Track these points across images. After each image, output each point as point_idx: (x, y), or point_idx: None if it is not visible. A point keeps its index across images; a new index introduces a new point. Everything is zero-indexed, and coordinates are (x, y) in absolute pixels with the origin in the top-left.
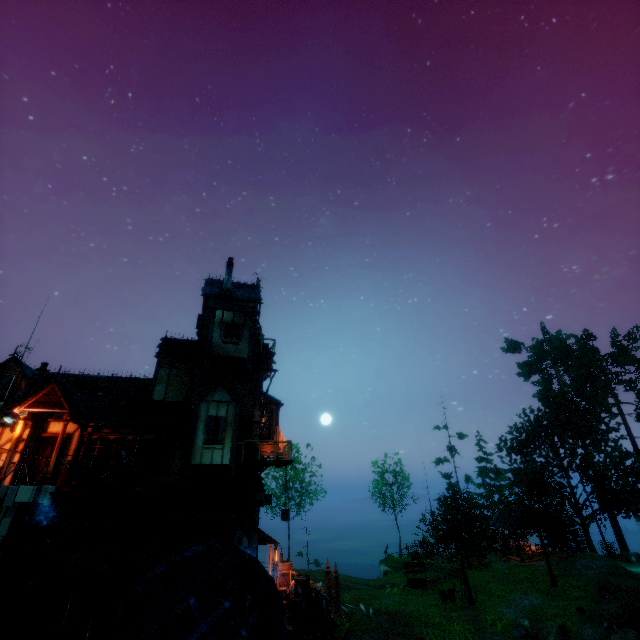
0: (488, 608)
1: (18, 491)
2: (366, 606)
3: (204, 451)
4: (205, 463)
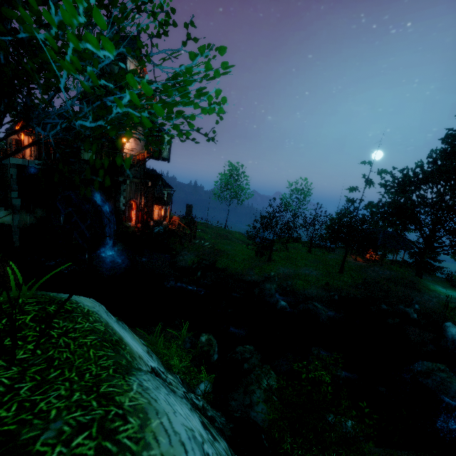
0: (274, 265)
1: (10, 159)
2: (210, 244)
3: (85, 153)
4: (86, 159)
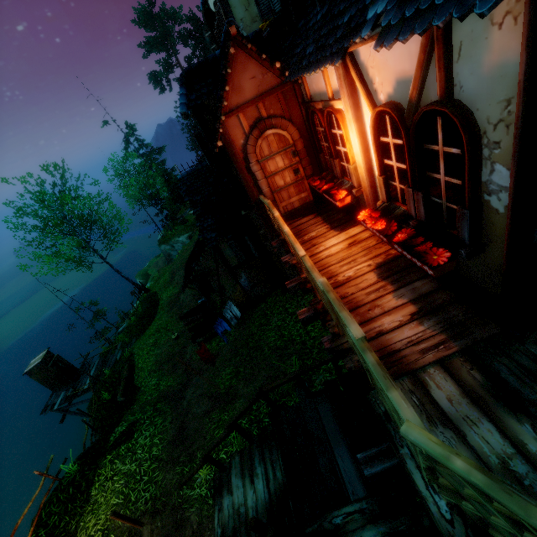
0: None
1: None
2: None
3: None
4: None
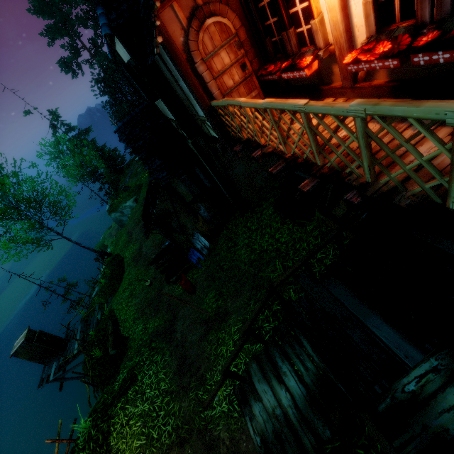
0: None
1: None
2: None
3: None
4: None
